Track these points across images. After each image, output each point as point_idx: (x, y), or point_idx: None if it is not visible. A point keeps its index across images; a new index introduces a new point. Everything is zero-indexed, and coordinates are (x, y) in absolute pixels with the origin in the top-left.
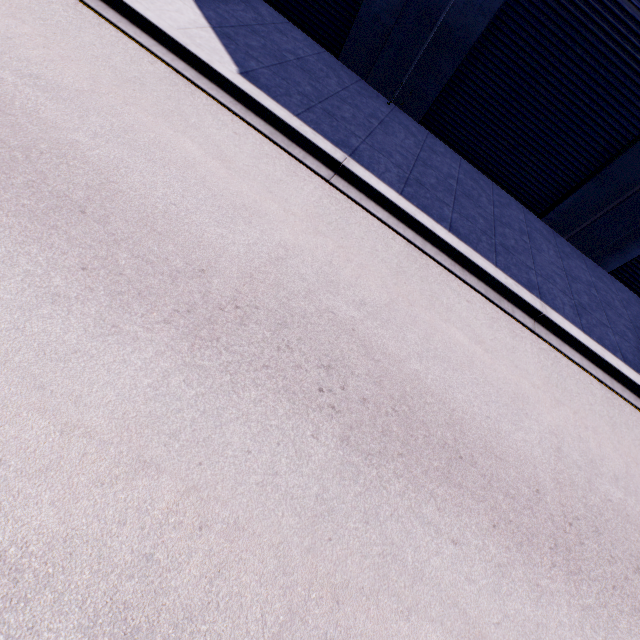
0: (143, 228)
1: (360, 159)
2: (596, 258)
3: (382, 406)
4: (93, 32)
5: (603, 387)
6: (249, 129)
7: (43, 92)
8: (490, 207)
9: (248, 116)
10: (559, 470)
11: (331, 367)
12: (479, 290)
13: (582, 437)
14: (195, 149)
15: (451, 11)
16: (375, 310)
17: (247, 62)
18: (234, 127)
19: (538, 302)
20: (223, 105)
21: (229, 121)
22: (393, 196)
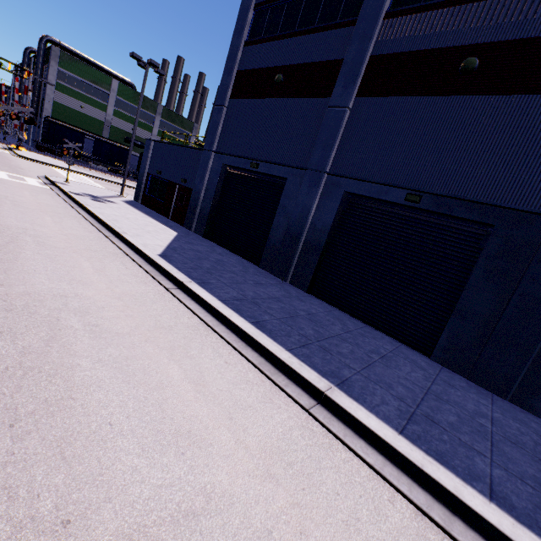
0: (1, 270)
1: (205, 285)
2: (522, 403)
3: (1, 362)
4: (98, 242)
5: (424, 519)
6: (140, 269)
7: (38, 244)
8: (339, 331)
9: (145, 265)
10: (153, 533)
11: (2, 333)
12: (251, 360)
13: (275, 536)
14: (88, 265)
15: (307, 235)
16: (101, 331)
17: (172, 254)
18: (130, 267)
19: (325, 383)
20: (135, 262)
21: (130, 265)
22: (209, 298)
